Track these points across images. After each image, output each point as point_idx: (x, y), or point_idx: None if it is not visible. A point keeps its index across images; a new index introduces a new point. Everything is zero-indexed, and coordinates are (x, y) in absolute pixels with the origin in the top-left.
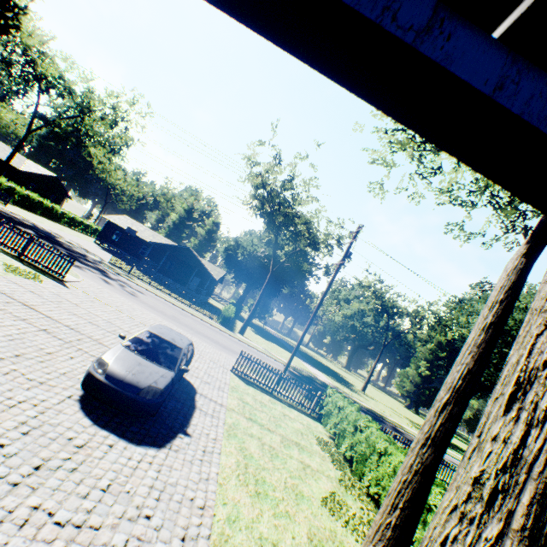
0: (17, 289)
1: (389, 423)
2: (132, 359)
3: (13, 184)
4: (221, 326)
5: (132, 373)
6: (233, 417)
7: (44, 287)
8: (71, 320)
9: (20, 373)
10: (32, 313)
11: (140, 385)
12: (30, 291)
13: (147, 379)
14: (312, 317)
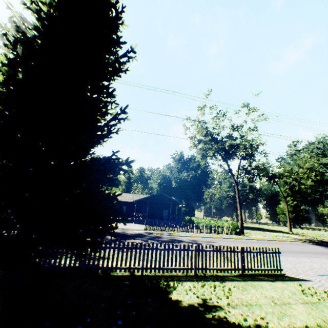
0: None
1: None
2: None
3: None
4: (242, 236)
5: None
6: None
7: None
8: None
9: None
10: None
11: None
12: None
13: None
14: None
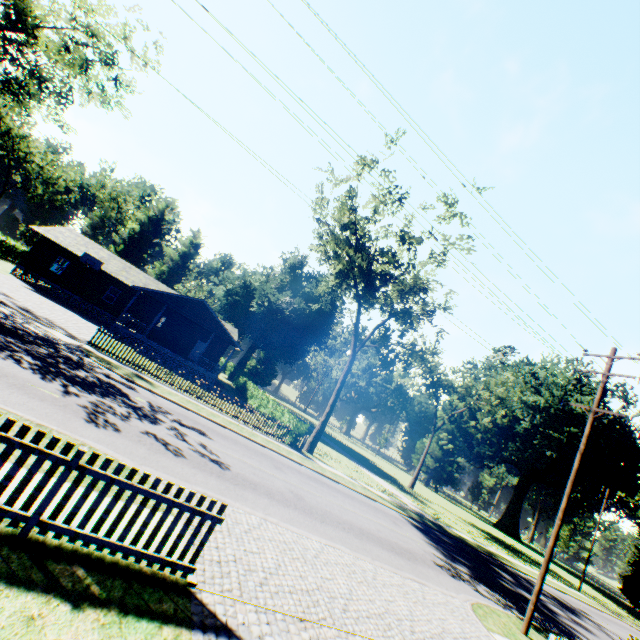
0: None
1: (509, 568)
2: None
3: None
4: (298, 454)
5: None
6: None
7: None
8: None
9: None
10: None
11: None
12: None
13: None
14: (566, 504)
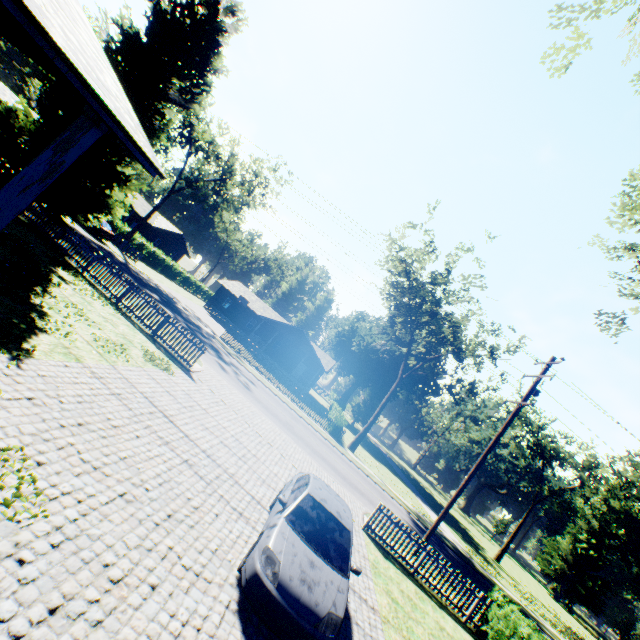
0: (156, 388)
1: (550, 638)
2: (302, 552)
3: (144, 240)
4: (331, 438)
5: (308, 583)
6: (393, 639)
7: (176, 383)
8: (205, 438)
9: (175, 553)
10: (172, 429)
11: (319, 611)
12: (166, 390)
13: (324, 597)
14: (473, 470)
